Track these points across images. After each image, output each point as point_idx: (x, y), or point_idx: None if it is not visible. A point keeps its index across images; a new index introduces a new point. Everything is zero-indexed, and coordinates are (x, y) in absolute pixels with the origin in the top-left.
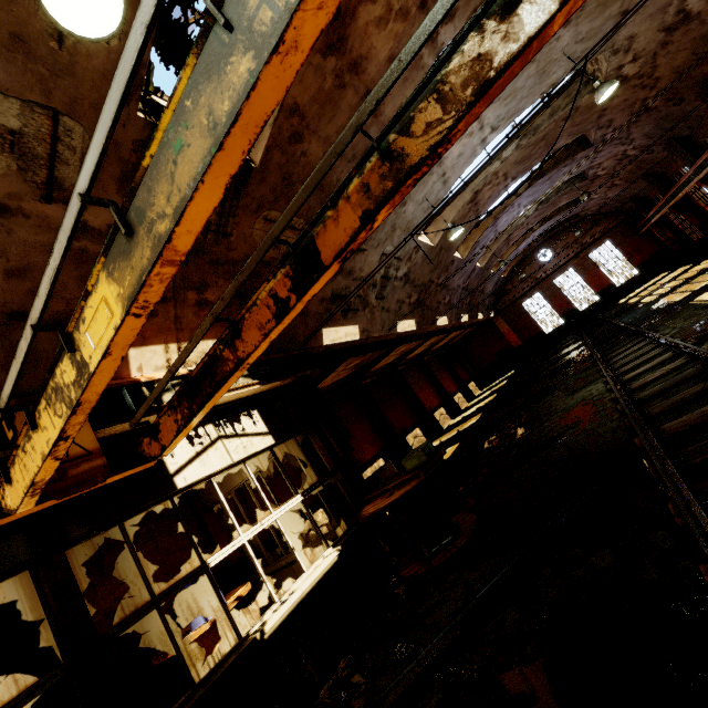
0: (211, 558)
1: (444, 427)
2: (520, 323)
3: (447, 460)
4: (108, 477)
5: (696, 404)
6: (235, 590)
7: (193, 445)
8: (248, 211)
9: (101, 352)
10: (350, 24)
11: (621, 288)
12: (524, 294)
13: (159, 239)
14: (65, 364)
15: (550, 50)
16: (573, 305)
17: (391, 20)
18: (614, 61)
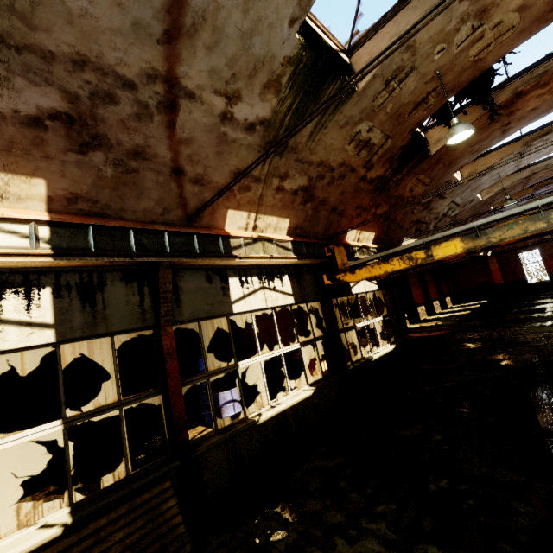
0: (357, 324)
1: (421, 318)
2: (509, 268)
3: None
4: None
5: None
6: None
7: None
8: (413, 174)
9: (443, 256)
10: (522, 97)
11: None
12: (525, 247)
13: (490, 242)
14: (420, 252)
15: None
16: None
17: (546, 94)
18: None
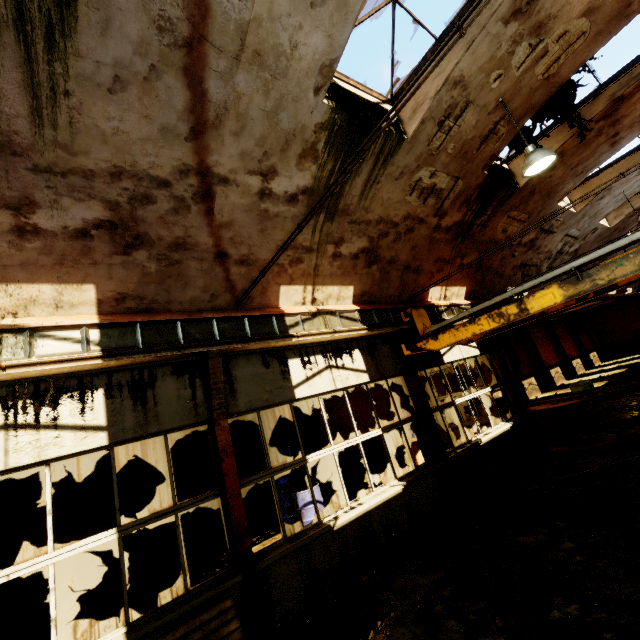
0: (456, 400)
1: (557, 384)
2: None
3: None
4: None
5: None
6: None
7: None
8: (502, 213)
9: (540, 308)
10: (625, 102)
11: None
12: None
13: (596, 285)
14: (511, 307)
15: None
16: None
17: None
18: None
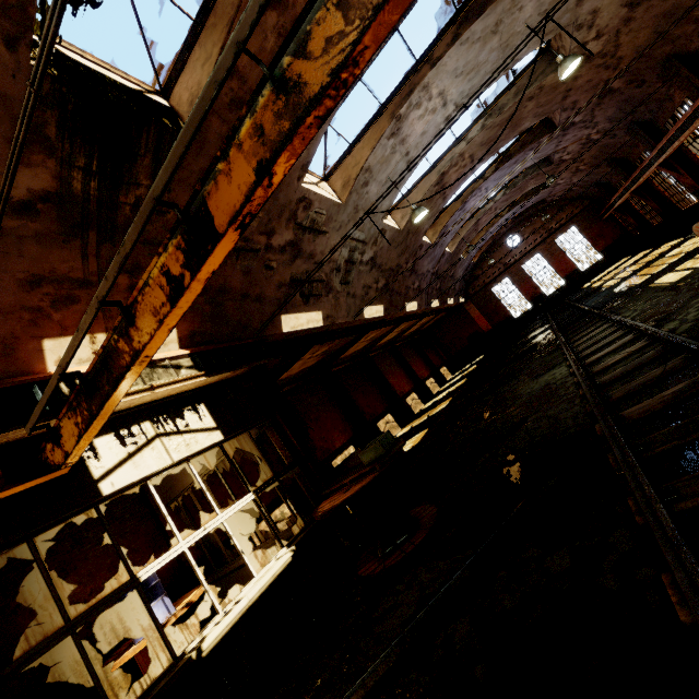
0: (143, 570)
1: (415, 412)
2: (490, 308)
3: (415, 447)
4: (3, 490)
5: (656, 388)
6: (188, 593)
7: (124, 445)
8: (186, 186)
9: None
10: None
11: (585, 272)
12: (494, 280)
13: None
14: None
15: (513, 21)
16: (540, 290)
17: None
18: (578, 37)
